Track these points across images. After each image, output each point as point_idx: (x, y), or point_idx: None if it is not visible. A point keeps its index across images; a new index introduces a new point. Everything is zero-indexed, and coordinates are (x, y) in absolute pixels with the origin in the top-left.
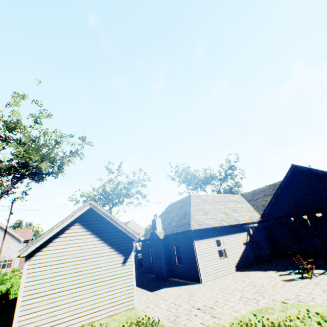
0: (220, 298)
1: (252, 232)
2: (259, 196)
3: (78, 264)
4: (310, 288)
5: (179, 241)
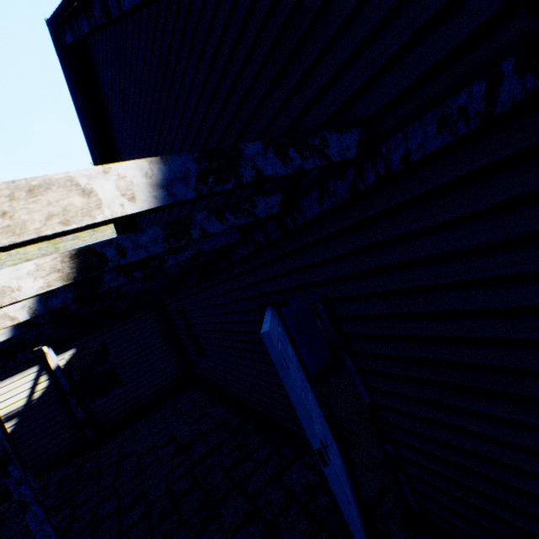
0: None
1: (75, 352)
2: None
3: None
4: None
5: None
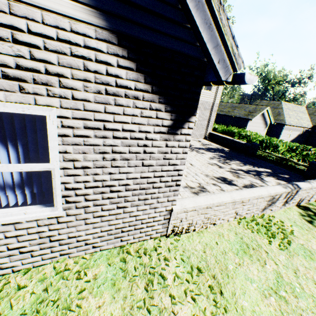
0: None
1: (303, 131)
2: None
3: (256, 126)
4: None
5: (273, 126)
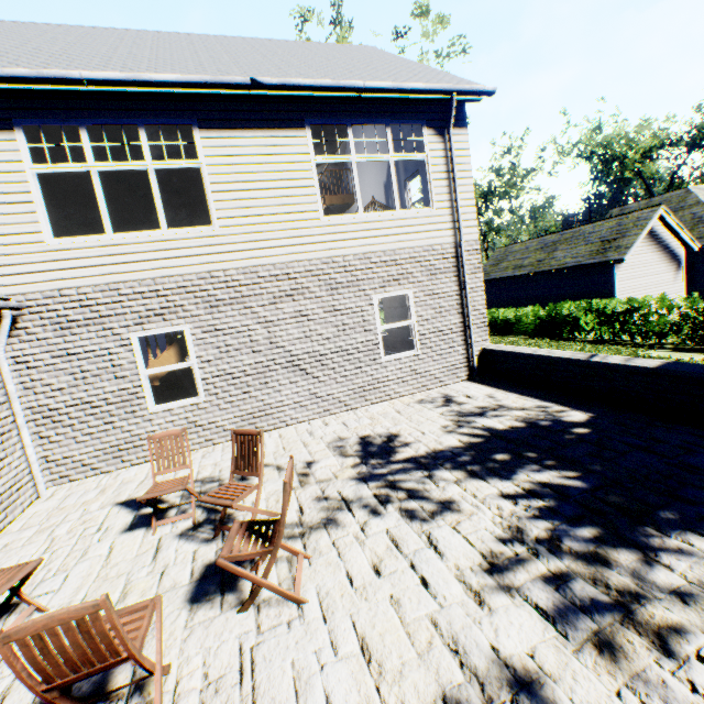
0: None
1: None
2: None
3: (645, 274)
4: None
5: (696, 258)
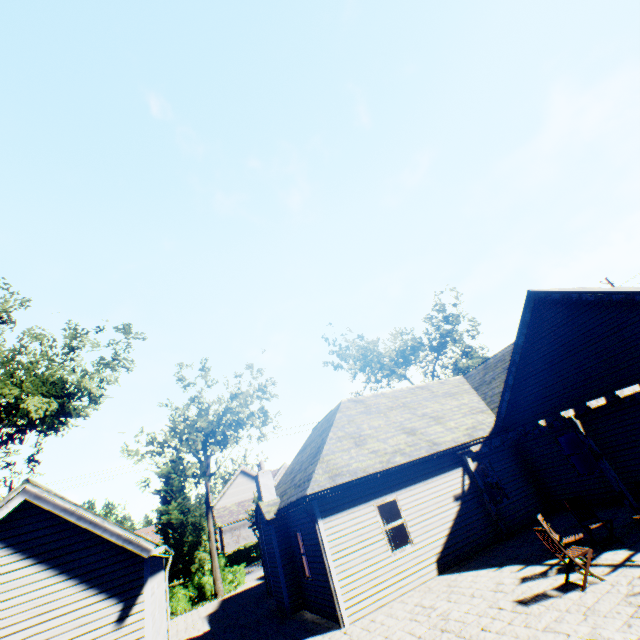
0: None
1: (477, 464)
2: (496, 373)
3: None
4: (564, 635)
5: (300, 522)
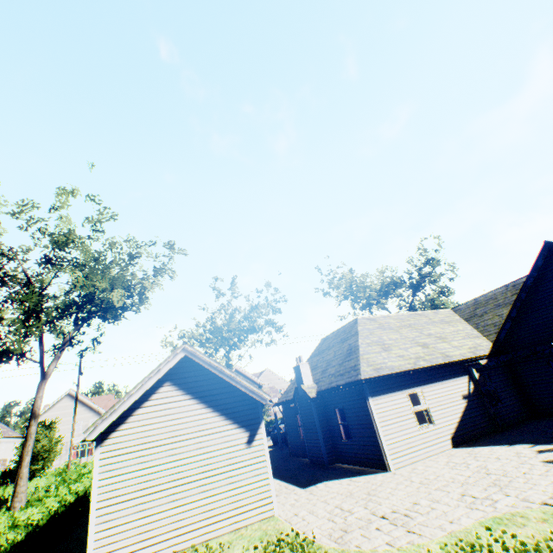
0: (424, 497)
1: (478, 375)
2: (487, 308)
3: (176, 448)
4: None
5: (343, 400)
